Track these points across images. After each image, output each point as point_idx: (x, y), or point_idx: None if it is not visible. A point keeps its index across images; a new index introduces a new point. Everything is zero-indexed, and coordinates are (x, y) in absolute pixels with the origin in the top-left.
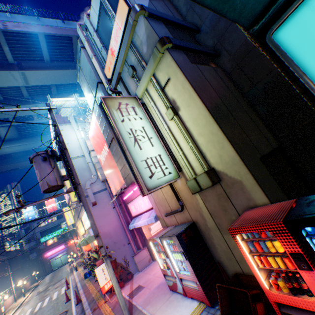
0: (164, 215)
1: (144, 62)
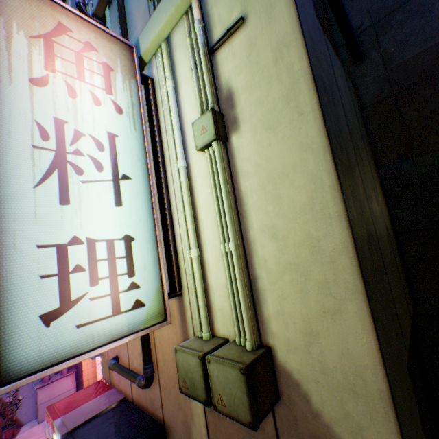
0: (108, 362)
1: None
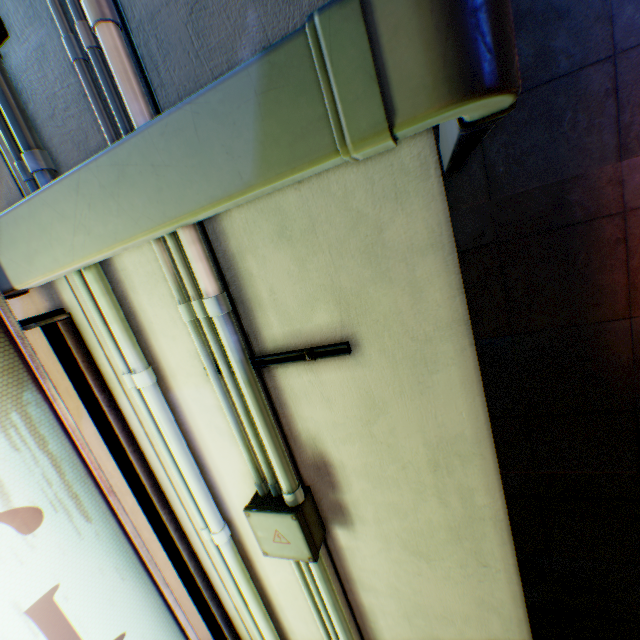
0: None
1: (120, 18)
